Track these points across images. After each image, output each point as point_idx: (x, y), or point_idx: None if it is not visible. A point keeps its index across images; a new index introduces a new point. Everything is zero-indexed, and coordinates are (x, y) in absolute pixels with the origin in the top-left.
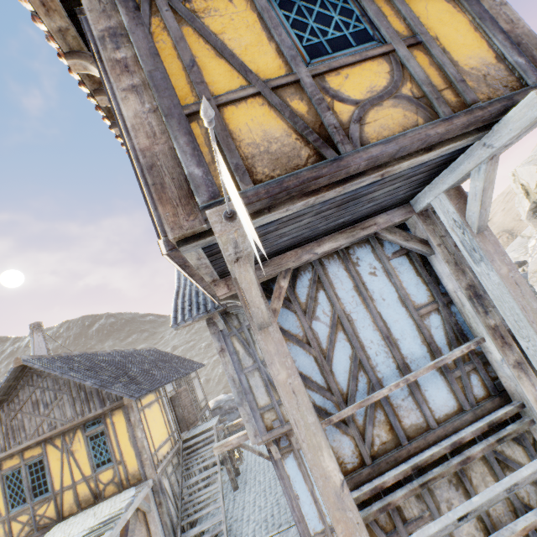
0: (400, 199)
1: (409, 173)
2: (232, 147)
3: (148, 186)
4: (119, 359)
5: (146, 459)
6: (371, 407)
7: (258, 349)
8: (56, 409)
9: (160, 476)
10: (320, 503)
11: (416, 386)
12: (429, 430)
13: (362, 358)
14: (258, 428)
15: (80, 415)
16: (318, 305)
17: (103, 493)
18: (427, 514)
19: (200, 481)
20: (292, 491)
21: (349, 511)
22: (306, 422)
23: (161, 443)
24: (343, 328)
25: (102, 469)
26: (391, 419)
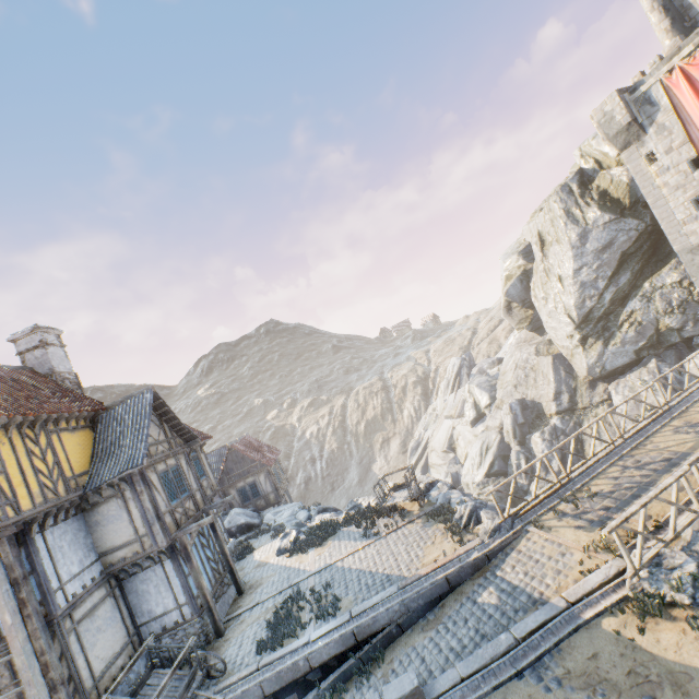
0: None
1: None
2: None
3: None
4: None
5: None
6: None
7: None
8: None
9: None
10: None
11: None
12: None
13: None
14: None
15: None
16: None
17: None
18: None
19: None
20: None
21: None
22: None
23: None
24: None
25: None
26: None
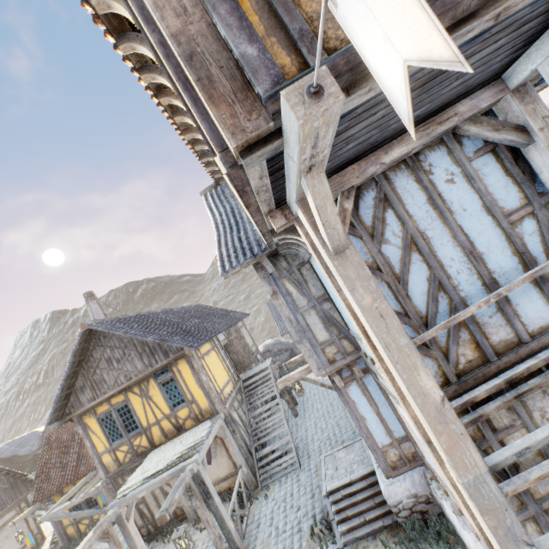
0: (492, 72)
1: (524, 16)
2: (289, 6)
3: (187, 92)
4: (170, 316)
5: (214, 397)
6: (454, 327)
7: (311, 288)
8: (127, 363)
9: (229, 410)
10: (386, 421)
11: (506, 301)
12: (520, 345)
13: (441, 278)
14: (320, 362)
15: (149, 367)
16: (386, 227)
17: (184, 426)
18: (518, 423)
19: (263, 412)
20: (358, 413)
21: (451, 424)
22: (398, 345)
23: (224, 384)
24: (418, 248)
25: (179, 408)
26: (477, 337)
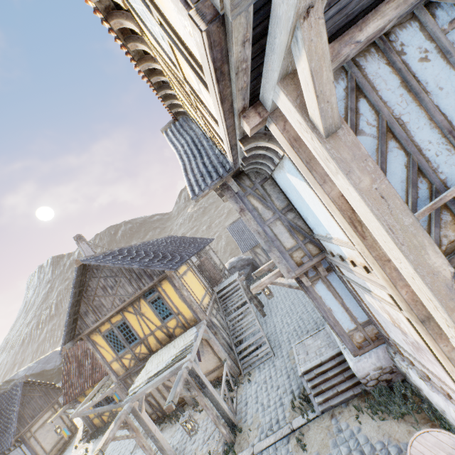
0: None
1: None
2: None
3: None
4: (149, 247)
5: (196, 308)
6: (436, 210)
7: (274, 201)
8: (120, 289)
9: (209, 317)
10: (350, 310)
11: None
12: None
13: (420, 163)
14: (289, 266)
15: (138, 289)
16: (360, 117)
17: (174, 334)
18: None
19: (236, 315)
20: (325, 306)
21: None
22: (402, 225)
23: (202, 297)
24: (394, 136)
25: (168, 320)
26: None
